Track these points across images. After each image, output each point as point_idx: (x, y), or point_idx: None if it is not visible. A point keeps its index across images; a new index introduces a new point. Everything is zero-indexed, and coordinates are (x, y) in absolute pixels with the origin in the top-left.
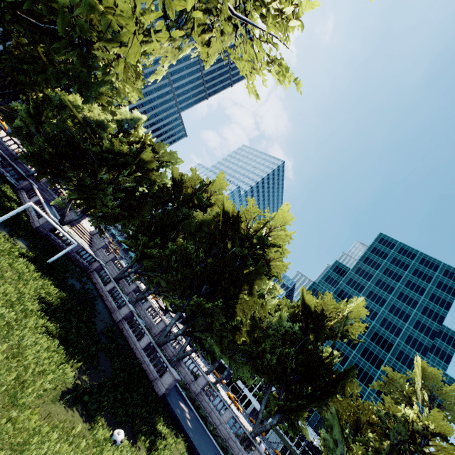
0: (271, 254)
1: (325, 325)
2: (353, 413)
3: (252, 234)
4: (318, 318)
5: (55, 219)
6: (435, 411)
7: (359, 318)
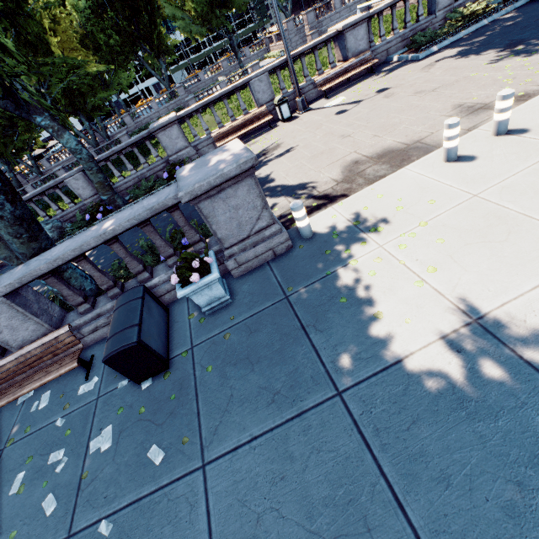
0: None
1: None
2: None
3: None
4: None
5: None
6: None
7: None
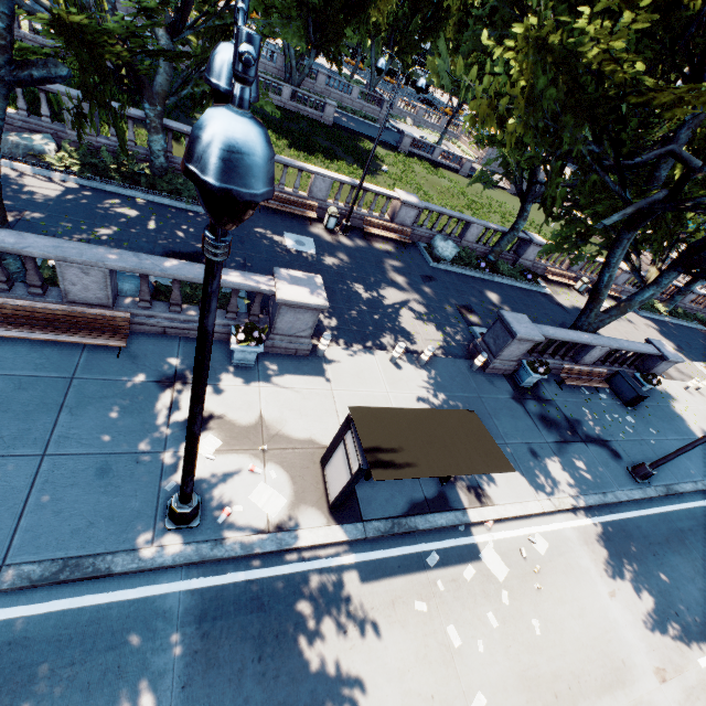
0: None
1: None
2: None
3: None
4: None
5: None
6: None
7: None
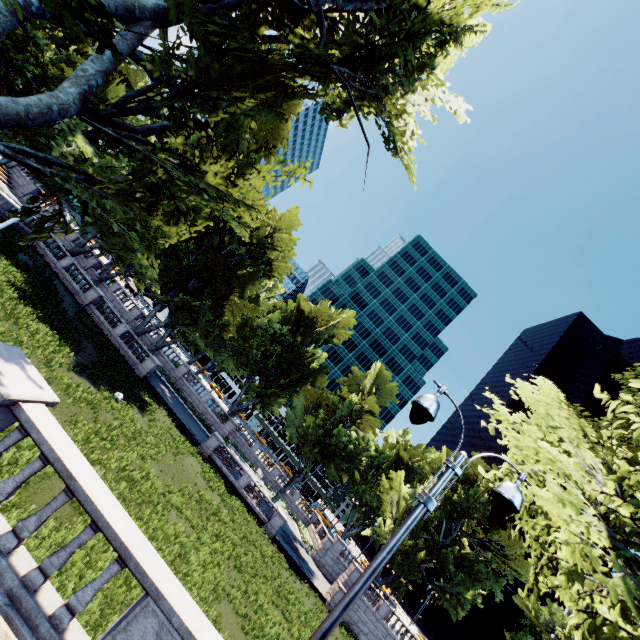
0: (272, 257)
1: (312, 331)
2: (318, 399)
3: (255, 231)
4: (308, 324)
5: None
6: (371, 398)
7: (346, 328)
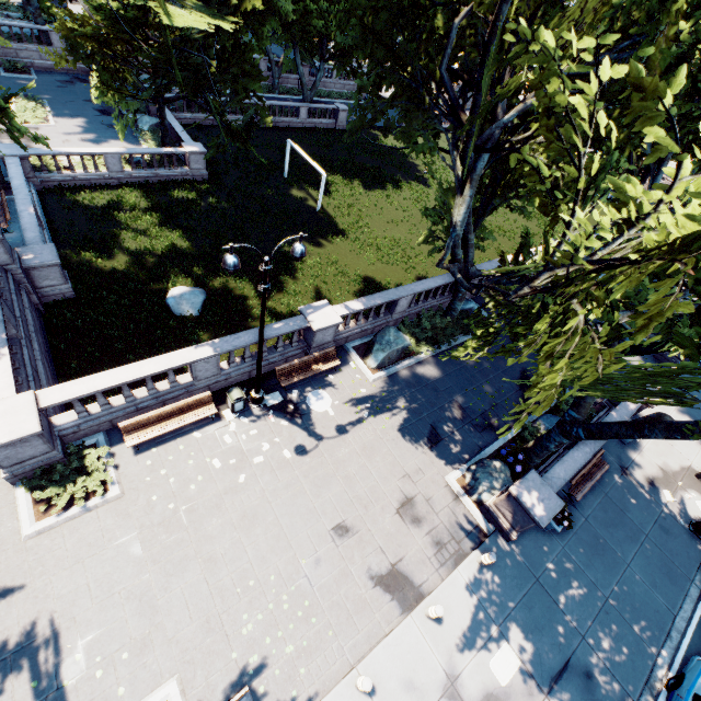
0: None
1: None
2: None
3: None
4: None
5: (194, 147)
6: None
7: None
